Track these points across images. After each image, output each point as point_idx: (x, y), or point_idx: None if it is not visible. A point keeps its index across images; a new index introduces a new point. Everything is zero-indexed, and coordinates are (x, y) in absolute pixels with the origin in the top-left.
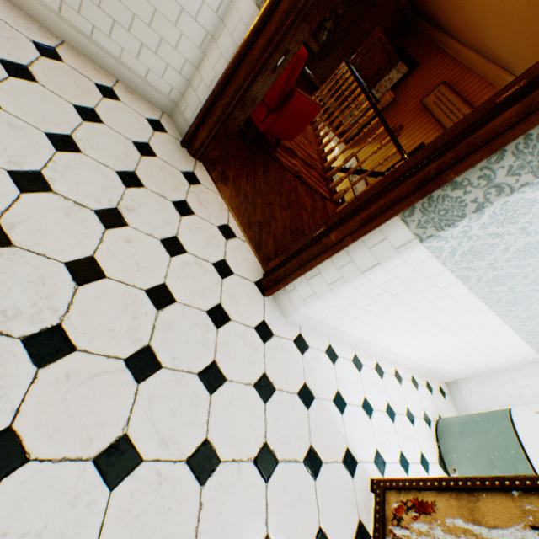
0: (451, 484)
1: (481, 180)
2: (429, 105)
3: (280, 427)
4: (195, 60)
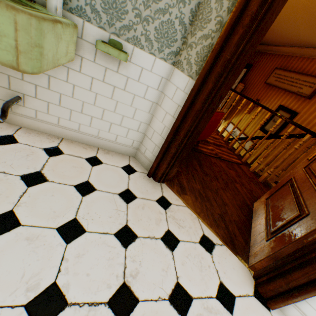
0: None
1: None
2: (272, 83)
3: None
4: (146, 120)
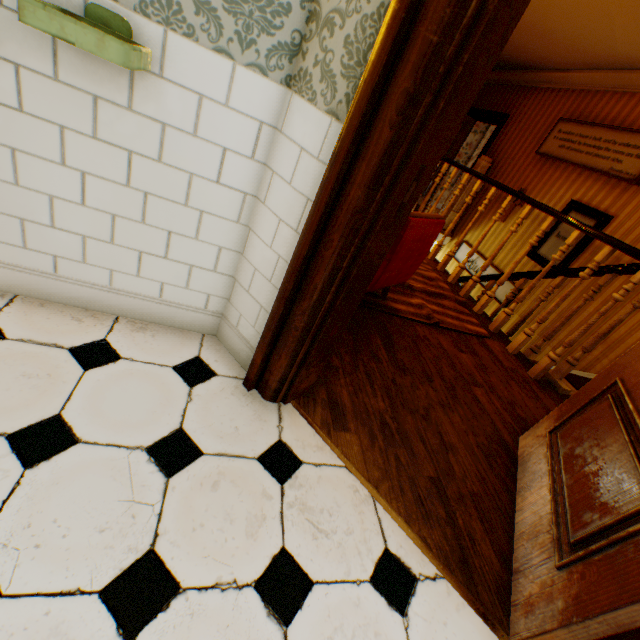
0: None
1: None
2: (553, 152)
3: None
4: (235, 241)
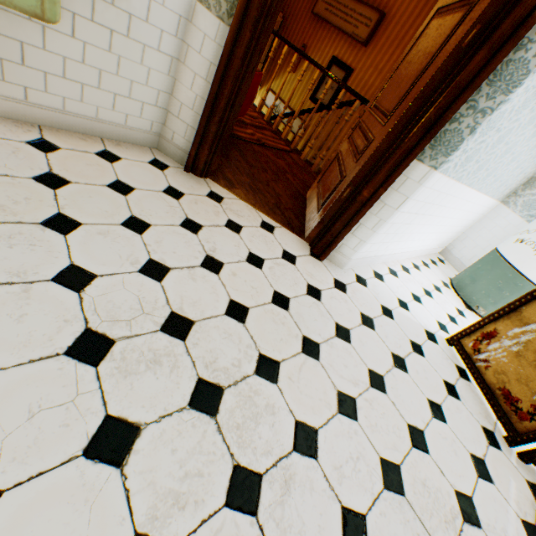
0: (501, 313)
1: (468, 111)
2: (322, 14)
3: (390, 339)
4: (167, 87)
